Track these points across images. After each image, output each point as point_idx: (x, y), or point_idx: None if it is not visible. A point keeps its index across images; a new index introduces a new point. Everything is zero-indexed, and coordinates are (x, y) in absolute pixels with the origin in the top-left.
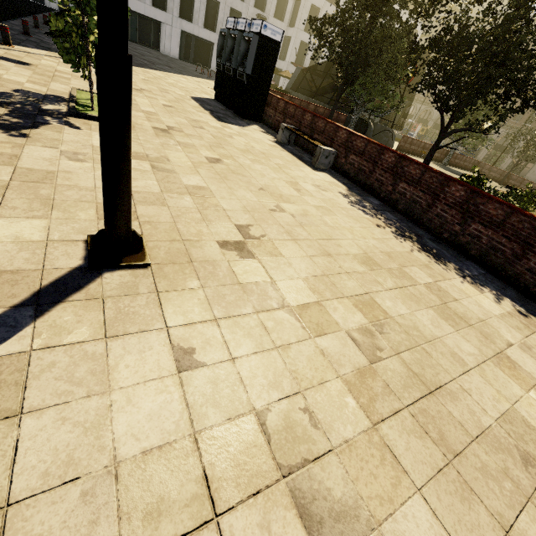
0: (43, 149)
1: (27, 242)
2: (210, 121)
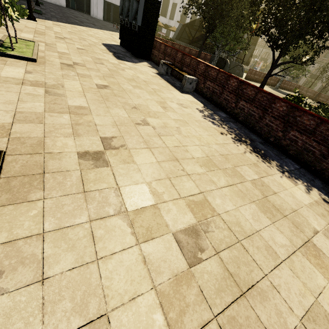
0: None
1: None
2: (111, 59)
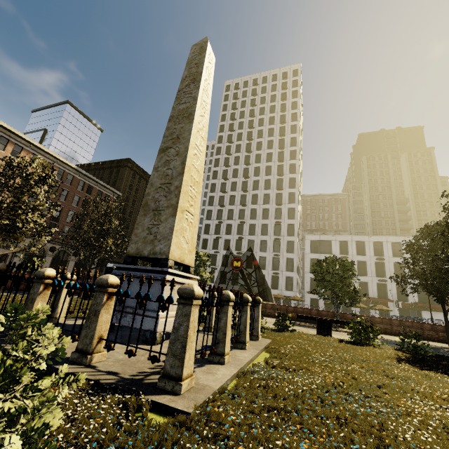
0: None
1: None
2: None
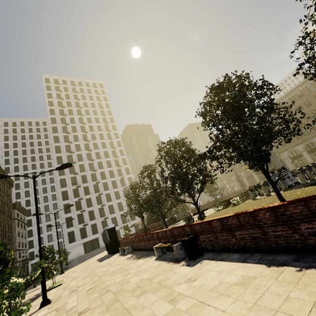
0: (37, 301)
1: (29, 312)
2: (96, 264)
